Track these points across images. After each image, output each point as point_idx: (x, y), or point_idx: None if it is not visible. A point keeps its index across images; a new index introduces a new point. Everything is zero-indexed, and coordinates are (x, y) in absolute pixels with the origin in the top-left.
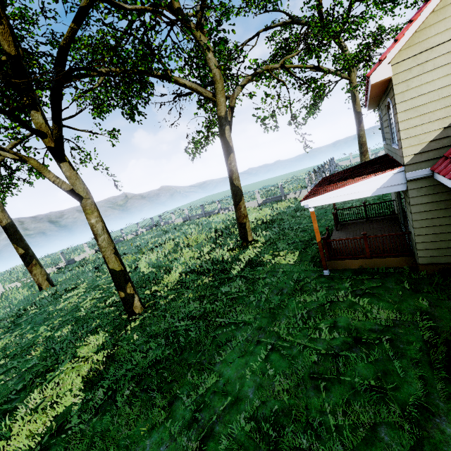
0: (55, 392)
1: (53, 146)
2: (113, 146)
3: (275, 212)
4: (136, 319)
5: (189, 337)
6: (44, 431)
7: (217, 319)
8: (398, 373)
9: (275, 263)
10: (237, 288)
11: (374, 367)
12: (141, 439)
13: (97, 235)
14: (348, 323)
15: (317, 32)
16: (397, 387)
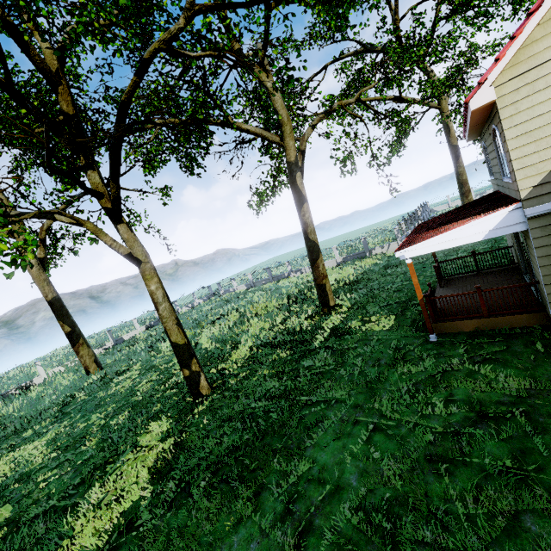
0: (119, 485)
1: (110, 207)
2: (165, 205)
3: (359, 271)
4: (203, 402)
5: (270, 419)
6: (111, 529)
7: (302, 397)
8: (540, 452)
9: (366, 330)
10: (323, 361)
11: (508, 445)
12: (226, 535)
13: (157, 304)
14: (468, 395)
15: (397, 59)
16: (541, 468)
